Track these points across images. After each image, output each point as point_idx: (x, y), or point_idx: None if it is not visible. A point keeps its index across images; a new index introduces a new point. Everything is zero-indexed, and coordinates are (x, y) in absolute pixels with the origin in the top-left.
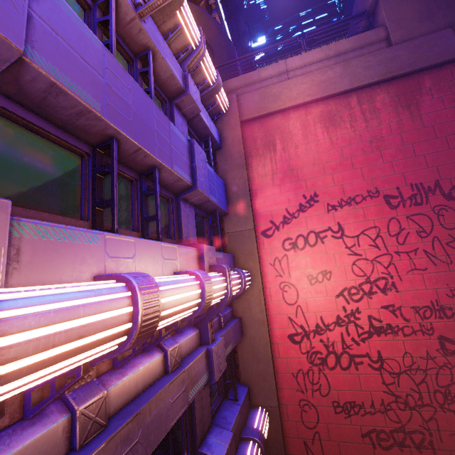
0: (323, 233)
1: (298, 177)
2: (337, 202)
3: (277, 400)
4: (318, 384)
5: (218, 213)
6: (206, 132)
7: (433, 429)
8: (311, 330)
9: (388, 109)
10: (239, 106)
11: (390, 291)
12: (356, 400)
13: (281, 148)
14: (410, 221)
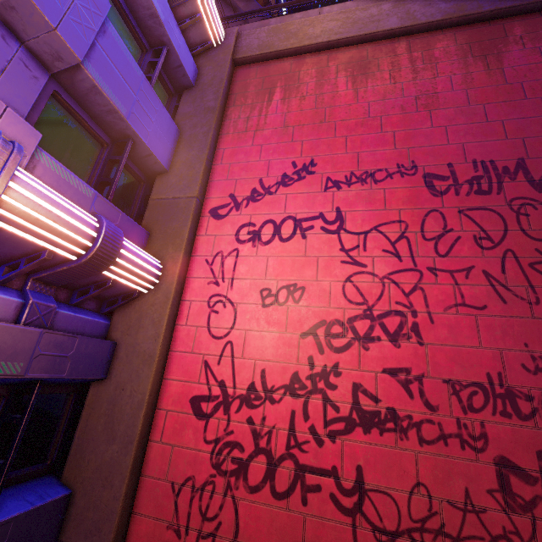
0: (309, 222)
1: (292, 136)
2: (343, 177)
3: (113, 540)
4: (215, 520)
5: (141, 156)
6: (159, 31)
7: None
8: (237, 394)
9: (452, 59)
10: (239, 42)
11: (407, 341)
12: None
13: (279, 98)
14: (465, 218)
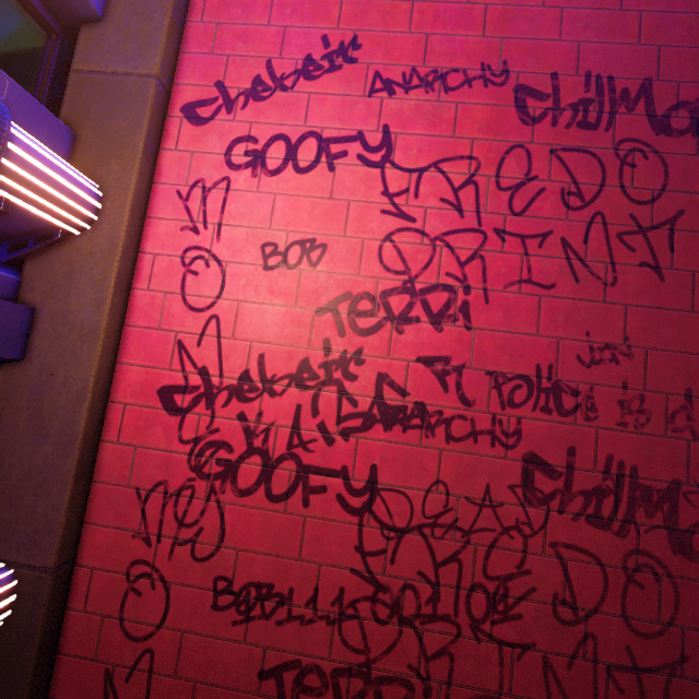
0: (341, 145)
1: None
2: (400, 76)
3: (58, 553)
4: (194, 526)
5: None
6: None
7: (437, 680)
8: (224, 384)
9: None
10: None
11: (452, 324)
12: (277, 582)
13: None
14: (556, 162)
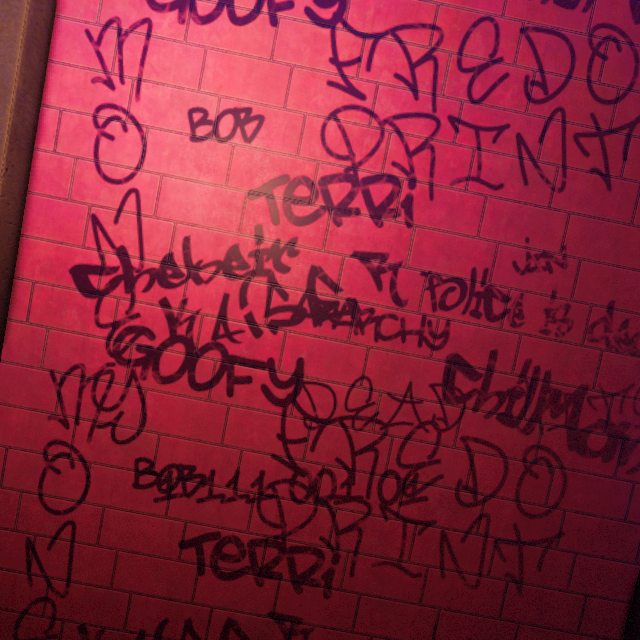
0: None
1: None
2: None
3: None
4: (114, 411)
5: None
6: None
7: (346, 549)
8: (145, 267)
9: None
10: None
11: (393, 220)
12: (199, 465)
13: None
14: (525, 44)
